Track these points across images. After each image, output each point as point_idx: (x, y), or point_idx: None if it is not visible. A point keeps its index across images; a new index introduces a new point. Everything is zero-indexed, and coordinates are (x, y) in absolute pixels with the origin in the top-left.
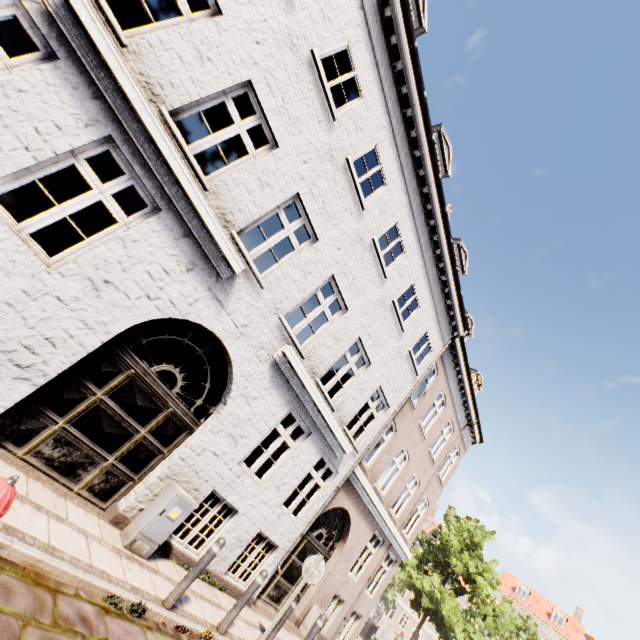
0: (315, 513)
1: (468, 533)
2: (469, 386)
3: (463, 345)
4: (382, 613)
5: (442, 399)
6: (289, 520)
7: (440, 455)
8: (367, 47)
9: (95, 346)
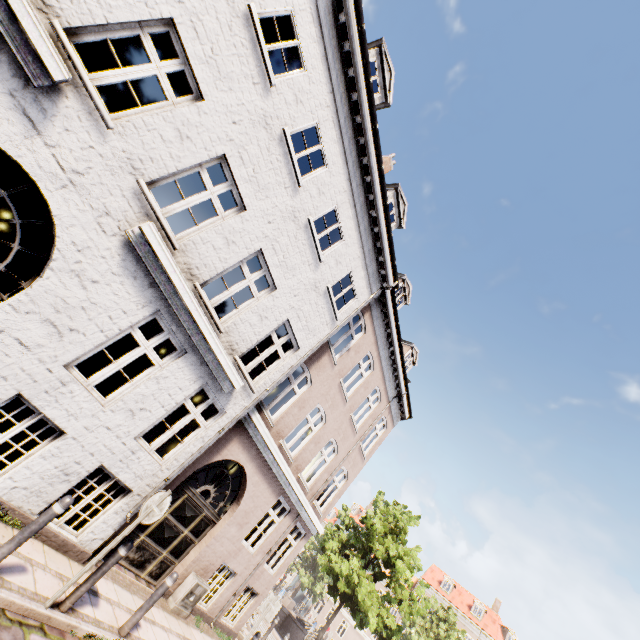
0: (190, 457)
1: (395, 519)
2: (400, 352)
3: (394, 303)
4: (310, 608)
5: (369, 362)
6: (149, 459)
7: (364, 424)
8: None
9: None
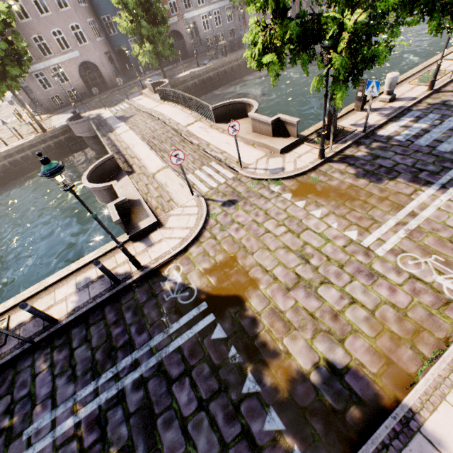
0: None
1: None
2: None
3: None
4: None
5: None
6: None
7: None
8: None
9: None
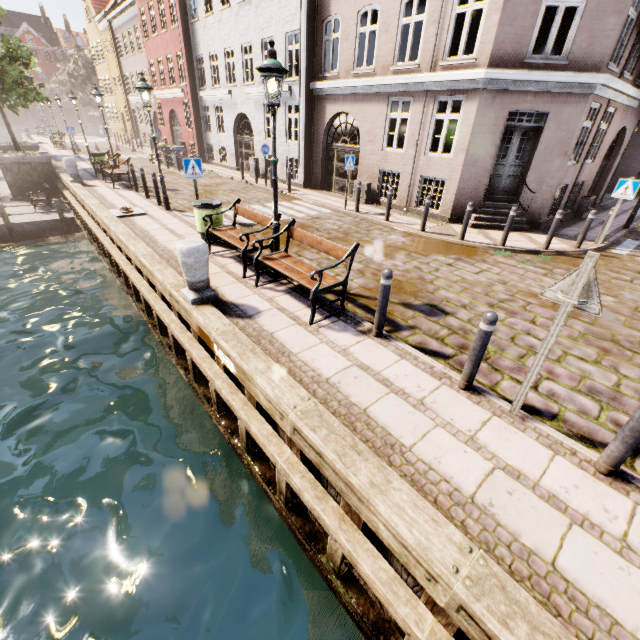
0: (302, 132)
1: None
2: None
3: None
4: None
5: None
6: (293, 145)
7: None
8: None
9: (234, 141)
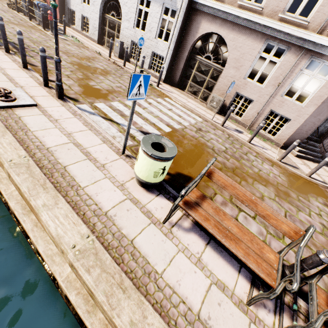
0: (175, 36)
1: None
2: None
3: None
4: None
5: None
6: (162, 44)
7: None
8: None
9: (99, 17)
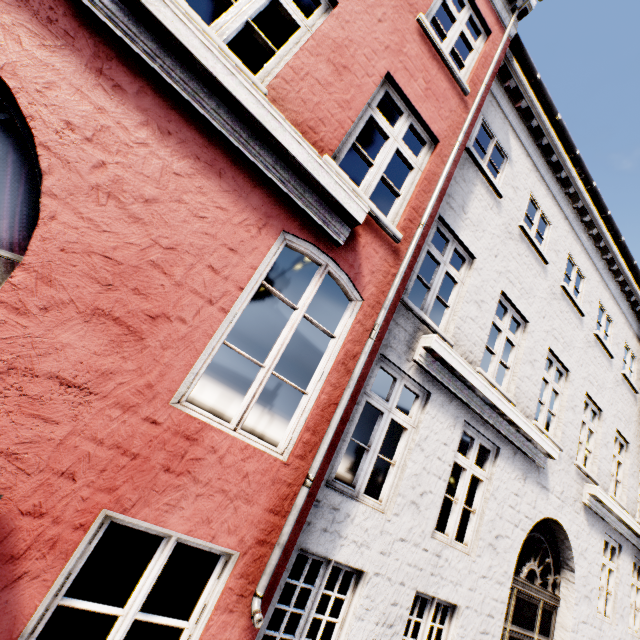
0: None
1: None
2: None
3: None
4: None
5: None
6: (636, 639)
7: None
8: (539, 181)
9: (507, 595)
